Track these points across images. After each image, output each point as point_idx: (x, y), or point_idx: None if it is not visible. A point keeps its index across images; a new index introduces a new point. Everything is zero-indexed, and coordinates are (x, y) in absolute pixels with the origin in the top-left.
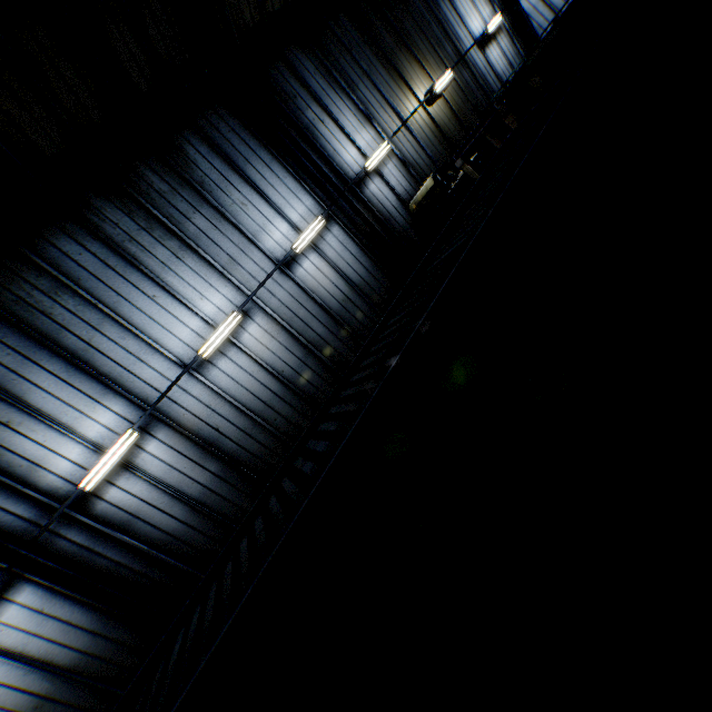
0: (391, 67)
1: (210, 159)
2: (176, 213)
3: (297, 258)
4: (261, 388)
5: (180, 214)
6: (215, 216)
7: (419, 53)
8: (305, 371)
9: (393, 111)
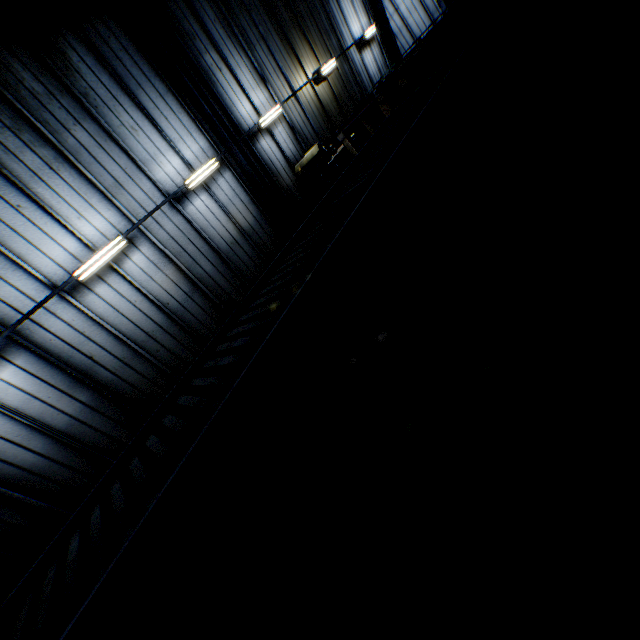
0: (285, 40)
1: (98, 73)
2: (52, 119)
3: (188, 195)
4: (144, 319)
5: (58, 122)
6: (100, 134)
7: (310, 36)
8: (191, 305)
9: (285, 80)
